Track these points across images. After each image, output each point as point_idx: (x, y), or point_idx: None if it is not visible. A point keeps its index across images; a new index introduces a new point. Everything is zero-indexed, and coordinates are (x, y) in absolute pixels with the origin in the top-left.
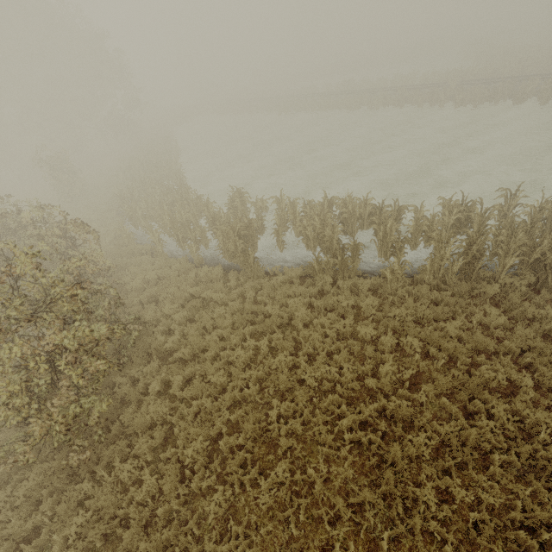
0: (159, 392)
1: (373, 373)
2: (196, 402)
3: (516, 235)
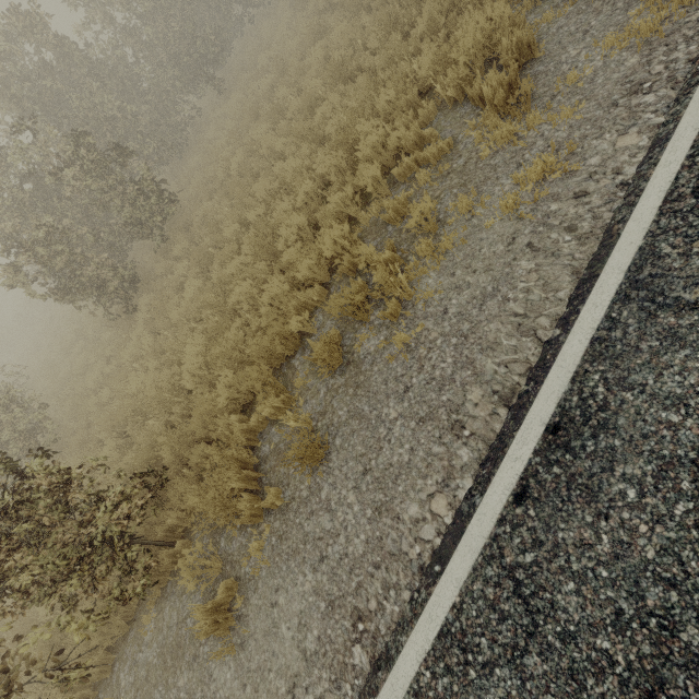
0: None
1: None
2: None
3: None
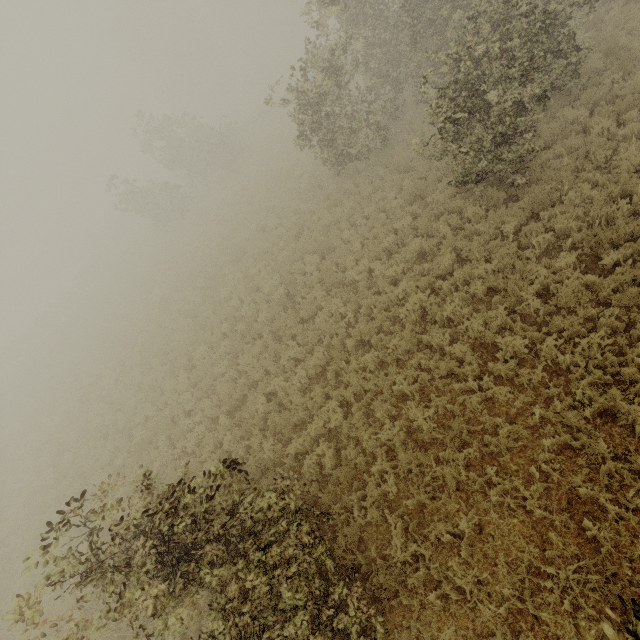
0: None
1: None
2: None
3: None
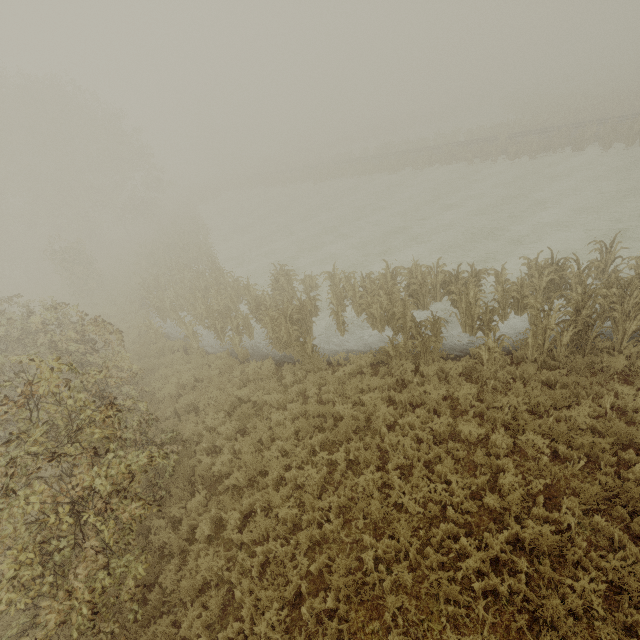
0: (209, 537)
1: (490, 486)
2: (261, 548)
3: (630, 293)
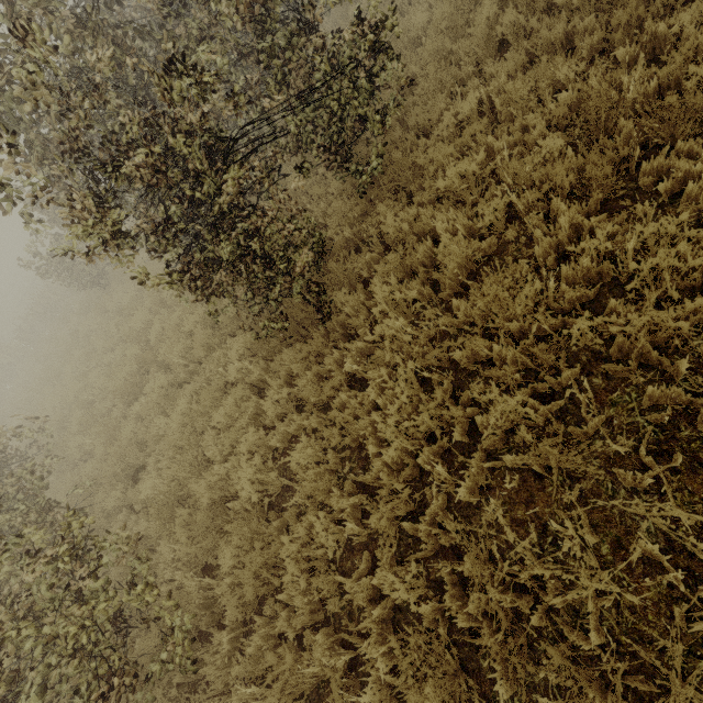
0: None
1: None
2: None
3: None
